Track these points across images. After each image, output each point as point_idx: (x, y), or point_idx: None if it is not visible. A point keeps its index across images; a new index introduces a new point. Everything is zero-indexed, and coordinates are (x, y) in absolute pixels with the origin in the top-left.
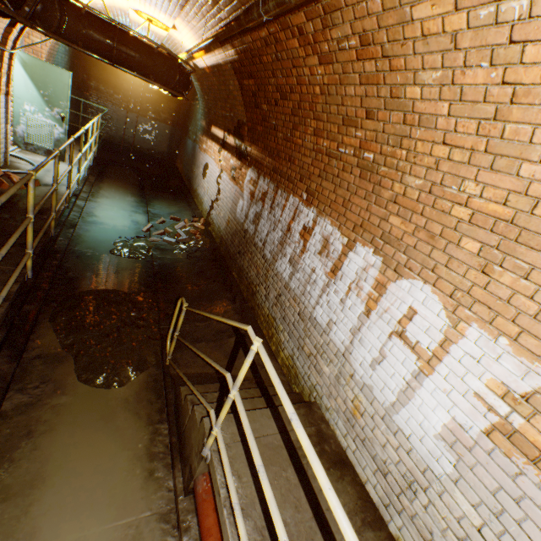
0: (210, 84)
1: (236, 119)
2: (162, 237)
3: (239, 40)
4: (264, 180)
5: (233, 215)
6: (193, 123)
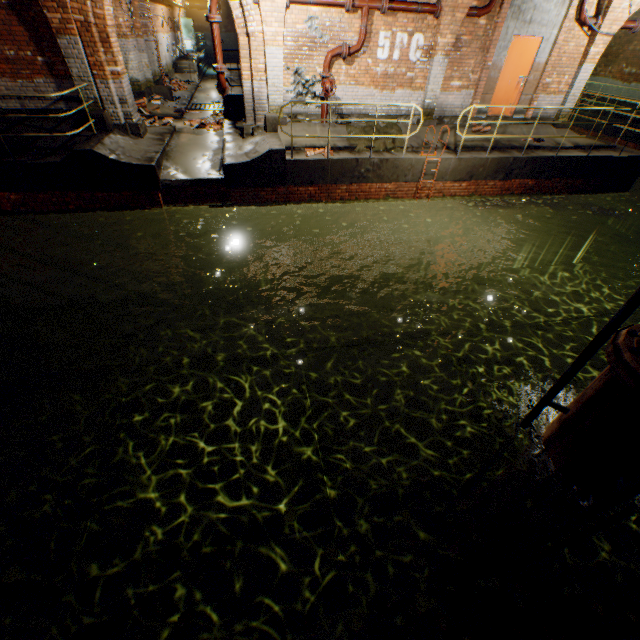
0: None
1: None
2: None
3: None
4: None
5: None
6: None
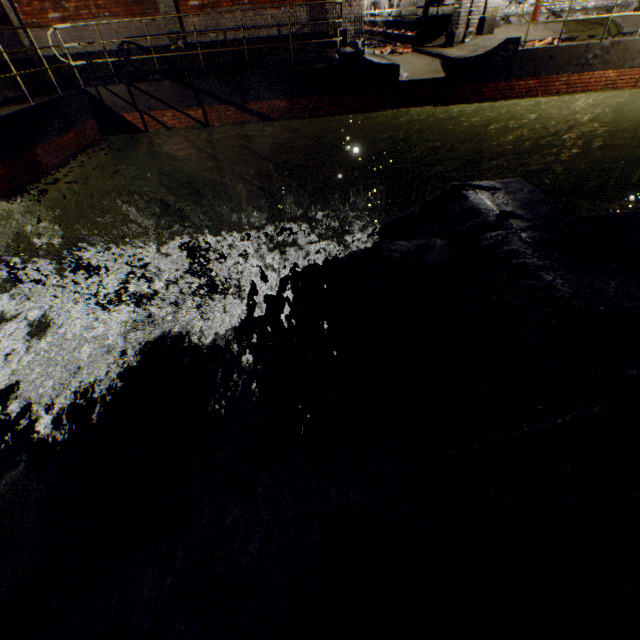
0: None
1: None
2: None
3: None
4: None
5: (371, 5)
6: None
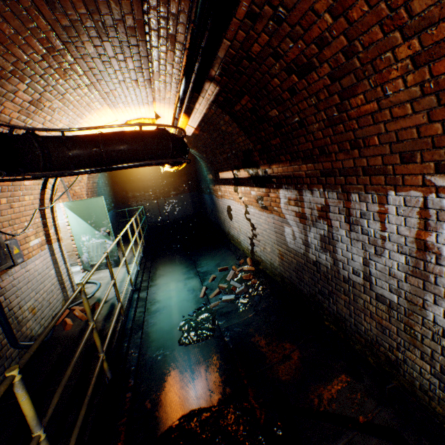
0: (202, 142)
1: (239, 153)
2: (220, 297)
3: (213, 62)
4: (311, 193)
5: (284, 246)
6: (203, 181)
